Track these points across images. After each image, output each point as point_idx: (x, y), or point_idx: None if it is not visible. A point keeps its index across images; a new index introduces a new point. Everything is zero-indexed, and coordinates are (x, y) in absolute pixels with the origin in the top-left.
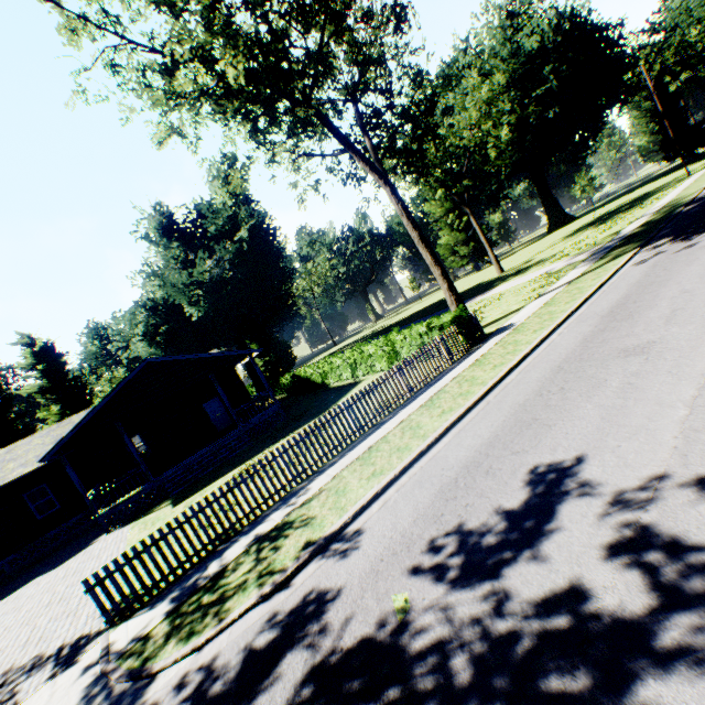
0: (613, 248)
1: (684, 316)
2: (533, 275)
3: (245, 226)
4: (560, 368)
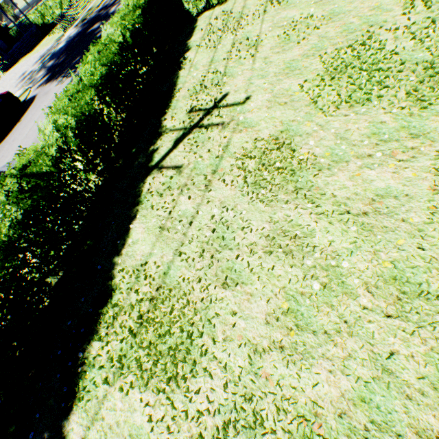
0: None
1: None
2: None
3: None
4: None
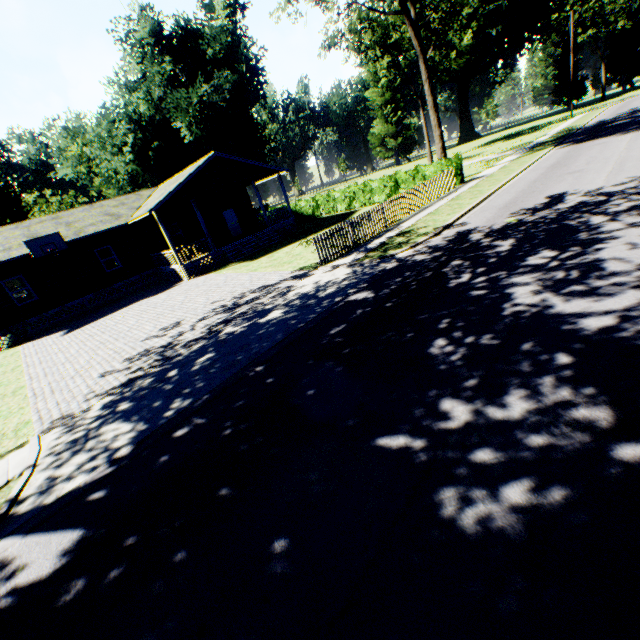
0: (533, 148)
1: (594, 163)
2: (471, 162)
3: (243, 59)
4: (535, 181)
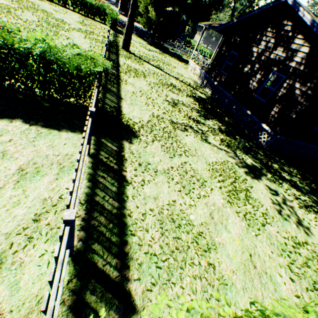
0: None
1: None
2: None
3: None
4: None
